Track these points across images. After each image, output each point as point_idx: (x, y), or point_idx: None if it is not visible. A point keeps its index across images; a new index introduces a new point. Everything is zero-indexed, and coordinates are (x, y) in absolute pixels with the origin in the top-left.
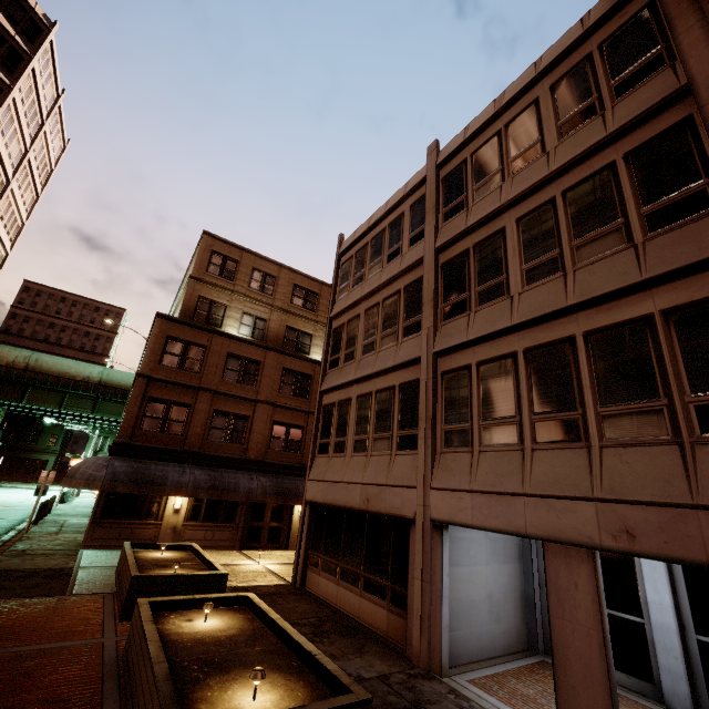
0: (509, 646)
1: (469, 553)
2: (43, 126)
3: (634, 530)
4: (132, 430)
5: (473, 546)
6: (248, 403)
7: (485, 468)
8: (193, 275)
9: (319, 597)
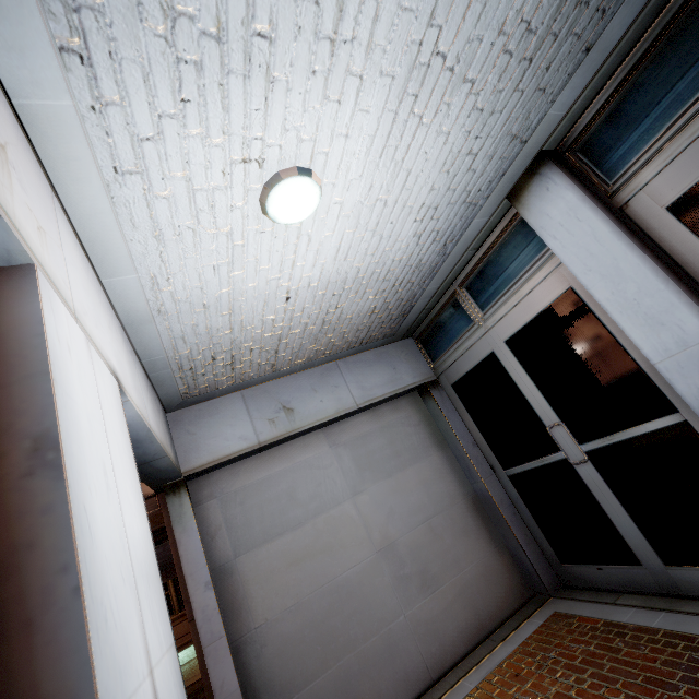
0: (480, 620)
1: (296, 498)
2: None
3: None
4: None
5: (304, 480)
6: None
7: None
8: None
9: None
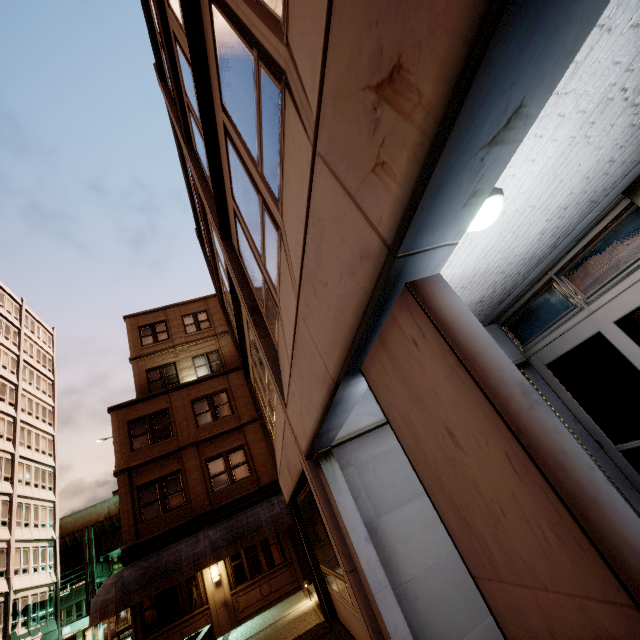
0: None
1: None
2: (21, 332)
3: (381, 48)
4: (135, 529)
5: None
6: (236, 433)
7: (284, 317)
8: (131, 357)
9: (346, 628)
